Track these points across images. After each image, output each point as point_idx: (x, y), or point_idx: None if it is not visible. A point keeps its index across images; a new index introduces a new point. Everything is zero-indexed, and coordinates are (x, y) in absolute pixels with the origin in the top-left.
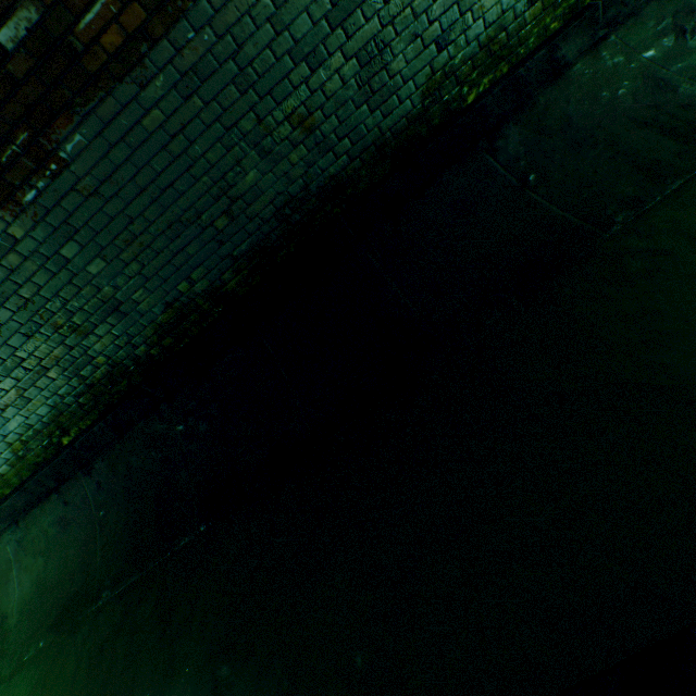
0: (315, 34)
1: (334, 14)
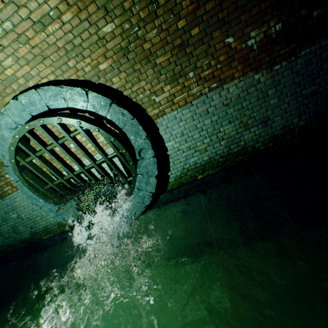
0: (0, 222)
1: (3, 220)
